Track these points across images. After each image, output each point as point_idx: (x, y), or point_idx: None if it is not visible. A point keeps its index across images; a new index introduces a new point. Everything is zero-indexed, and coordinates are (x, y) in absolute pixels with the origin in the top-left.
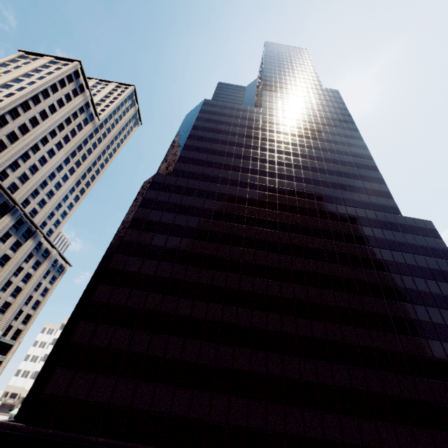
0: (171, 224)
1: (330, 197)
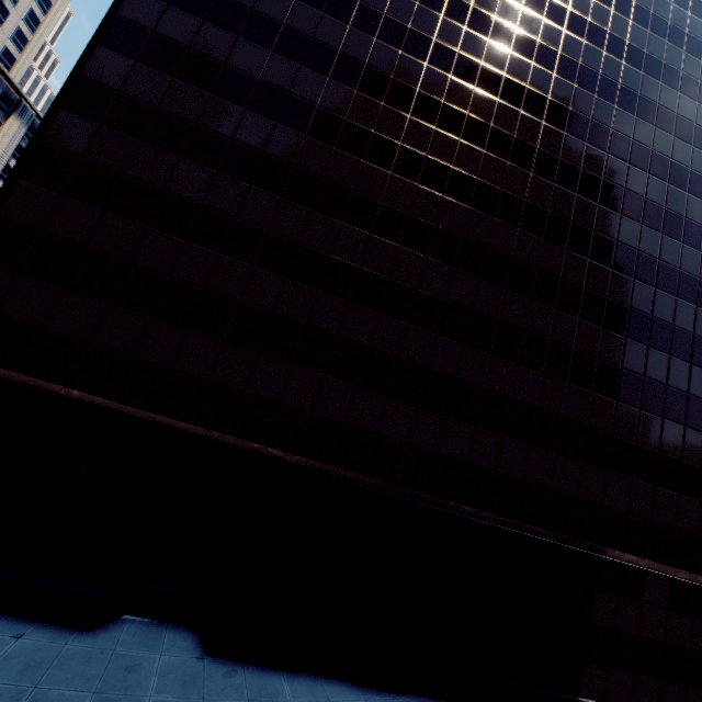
0: (247, 8)
1: (639, 53)
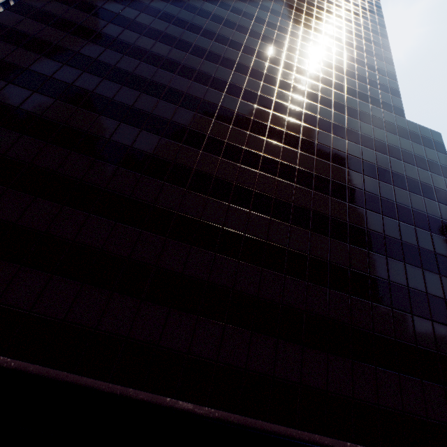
0: (52, 43)
1: (316, 75)
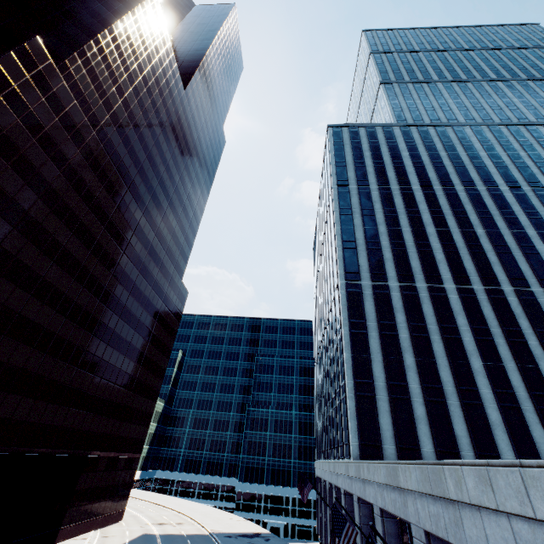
0: (20, 150)
1: (164, 239)
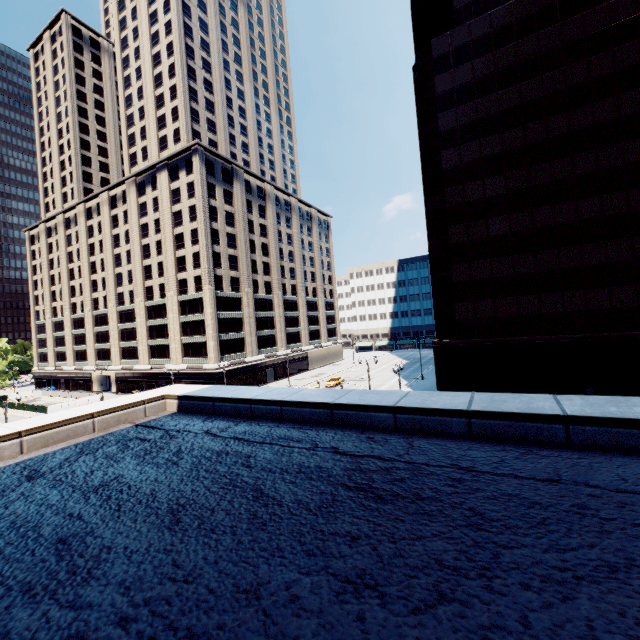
0: (496, 114)
1: None
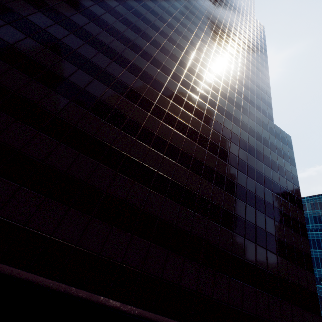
0: (49, 4)
1: (227, 82)
